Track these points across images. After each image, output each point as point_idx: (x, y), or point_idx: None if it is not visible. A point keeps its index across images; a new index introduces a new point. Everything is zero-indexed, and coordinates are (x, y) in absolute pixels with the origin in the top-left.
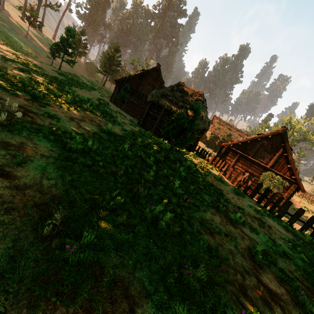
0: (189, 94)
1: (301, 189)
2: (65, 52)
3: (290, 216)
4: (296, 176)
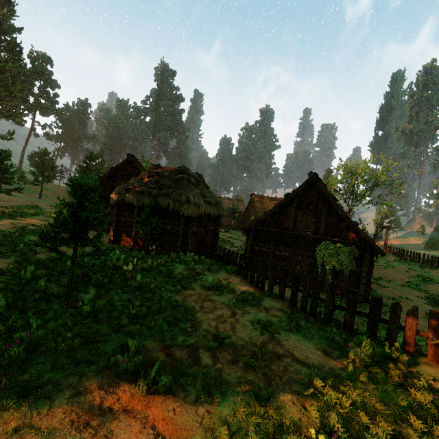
0: (166, 176)
1: (378, 251)
2: (0, 181)
3: (392, 301)
4: (361, 236)
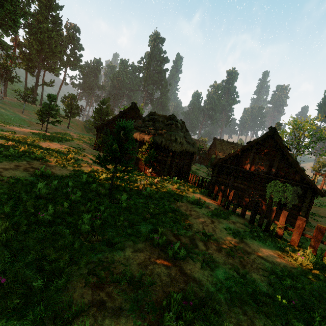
0: (160, 121)
1: (318, 193)
2: (49, 115)
3: None
4: (306, 179)
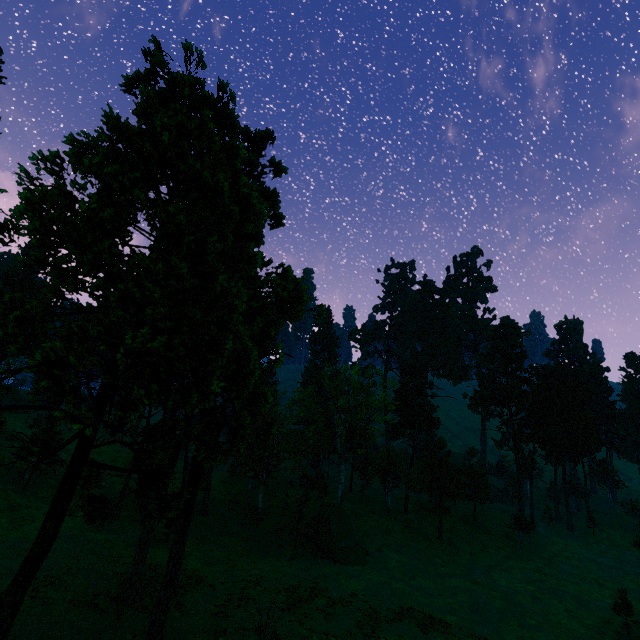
0: None
1: None
2: None
3: None
4: None
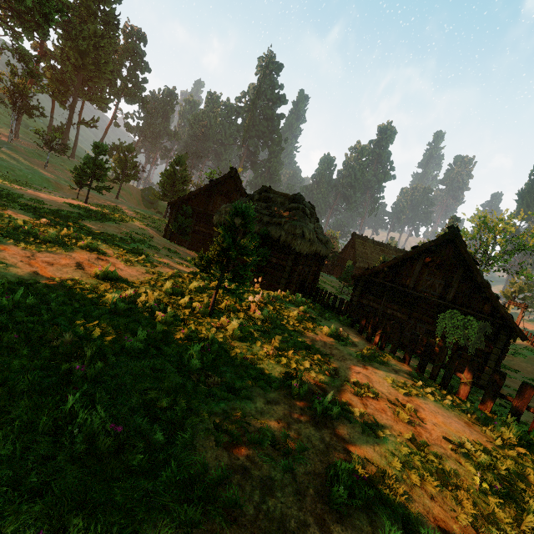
0: (278, 202)
1: (518, 334)
2: (92, 177)
3: None
4: (500, 312)
